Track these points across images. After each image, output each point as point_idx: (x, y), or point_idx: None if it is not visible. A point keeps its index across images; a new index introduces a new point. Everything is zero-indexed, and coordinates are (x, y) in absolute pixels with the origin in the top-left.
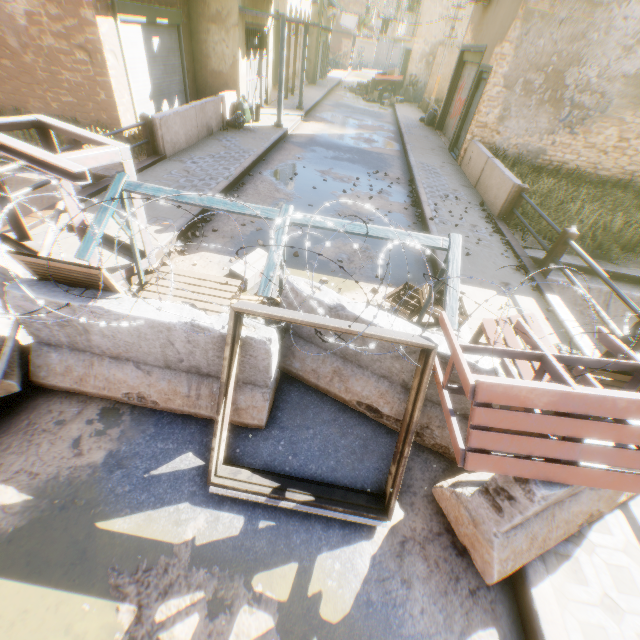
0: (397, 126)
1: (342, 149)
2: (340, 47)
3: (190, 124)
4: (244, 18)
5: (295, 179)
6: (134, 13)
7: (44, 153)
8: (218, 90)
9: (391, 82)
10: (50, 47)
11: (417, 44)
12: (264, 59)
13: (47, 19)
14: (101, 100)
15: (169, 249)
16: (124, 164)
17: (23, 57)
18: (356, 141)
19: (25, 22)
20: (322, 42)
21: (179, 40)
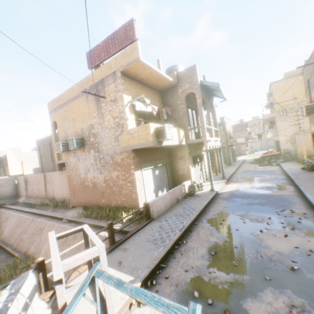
0: (285, 175)
1: (252, 196)
2: (240, 148)
3: (167, 200)
4: (191, 154)
5: (223, 223)
6: (148, 166)
7: (57, 260)
8: (182, 181)
9: (272, 154)
10: (120, 183)
11: (280, 137)
12: (203, 164)
13: (121, 175)
14: (133, 197)
15: (132, 299)
16: (100, 256)
17: (113, 188)
18: (260, 189)
19: (115, 178)
20: (230, 149)
21: (166, 168)
